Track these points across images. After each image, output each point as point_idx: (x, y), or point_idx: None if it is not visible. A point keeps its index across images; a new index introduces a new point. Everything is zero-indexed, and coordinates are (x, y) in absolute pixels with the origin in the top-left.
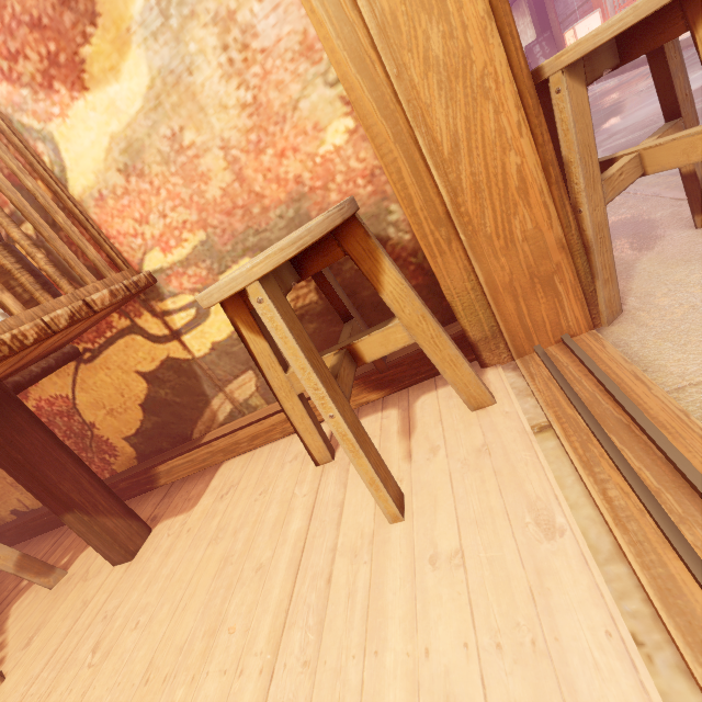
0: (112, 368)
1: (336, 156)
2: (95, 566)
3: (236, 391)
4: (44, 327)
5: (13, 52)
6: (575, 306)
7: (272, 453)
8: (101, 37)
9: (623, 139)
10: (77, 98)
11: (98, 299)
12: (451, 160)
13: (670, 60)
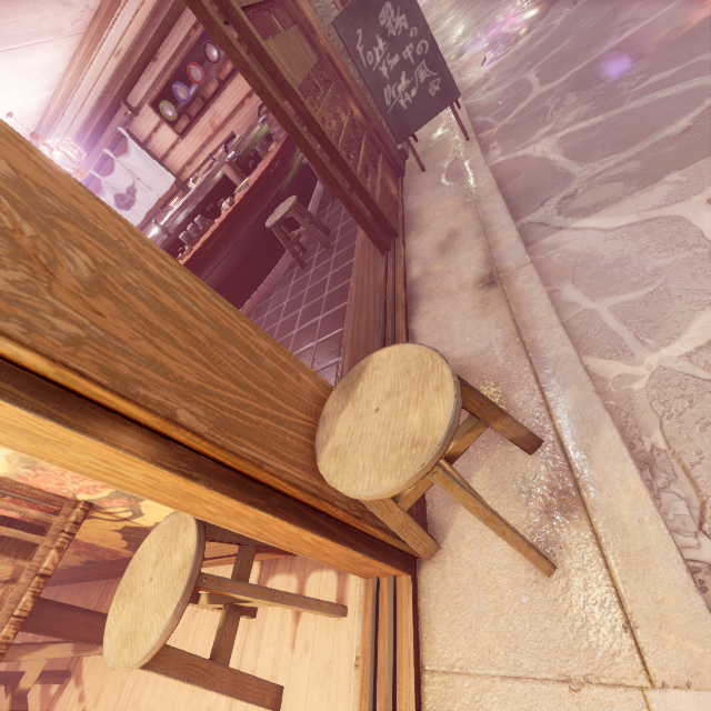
0: (89, 528)
1: None
2: None
3: None
4: (17, 620)
5: None
6: (392, 570)
7: None
8: None
9: (583, 125)
10: None
11: (49, 564)
12: (261, 535)
13: None
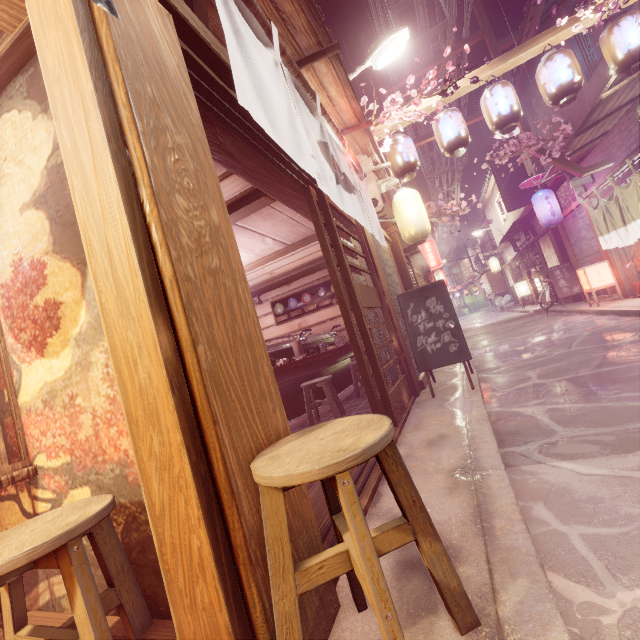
0: None
1: None
2: None
3: (56, 584)
4: None
5: (22, 327)
6: None
7: None
8: (58, 337)
9: (568, 405)
10: (39, 358)
11: None
12: (160, 518)
13: (391, 472)
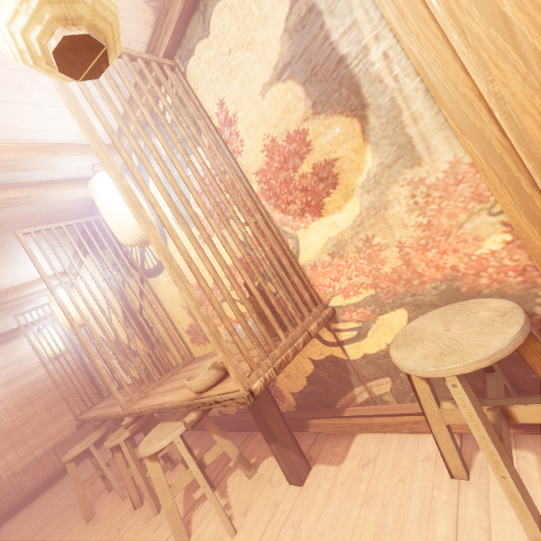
0: None
1: (490, 256)
2: (276, 477)
3: (374, 387)
4: (295, 350)
5: (289, 201)
6: None
7: (401, 444)
8: (336, 194)
9: None
10: (315, 220)
11: (313, 329)
12: None
13: None
